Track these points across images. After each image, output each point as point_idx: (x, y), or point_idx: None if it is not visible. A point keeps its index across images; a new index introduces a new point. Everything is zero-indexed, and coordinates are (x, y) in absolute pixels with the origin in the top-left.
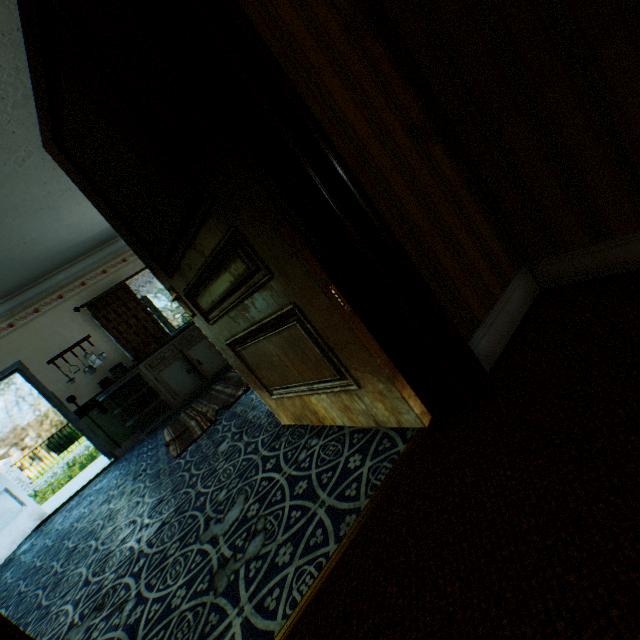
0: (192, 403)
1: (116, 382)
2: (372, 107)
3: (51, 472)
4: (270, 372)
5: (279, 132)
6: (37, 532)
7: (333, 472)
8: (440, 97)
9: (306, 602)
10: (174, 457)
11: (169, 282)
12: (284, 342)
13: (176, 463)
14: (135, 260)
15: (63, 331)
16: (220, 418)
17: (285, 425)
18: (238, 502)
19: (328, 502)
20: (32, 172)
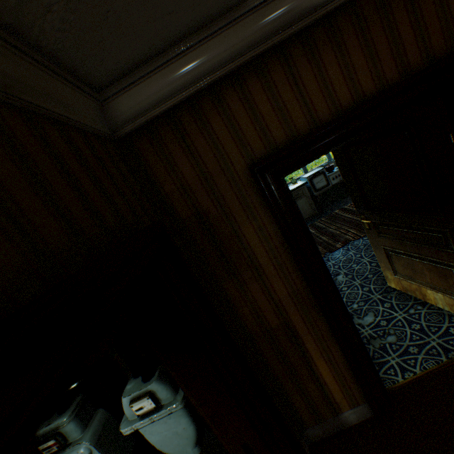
0: None
1: None
2: None
3: None
4: (405, 270)
5: None
6: None
7: (438, 329)
8: None
9: (432, 370)
10: None
11: (363, 212)
12: (433, 269)
13: None
14: None
15: None
16: (326, 256)
17: (390, 287)
18: (369, 315)
19: (437, 341)
20: None
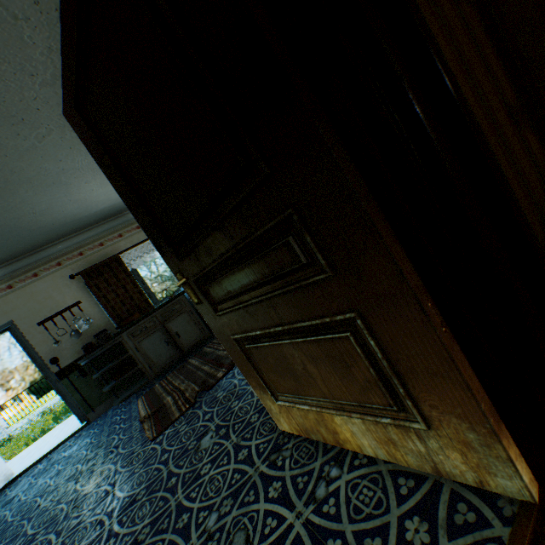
0: (167, 374)
1: (98, 348)
2: (473, 75)
3: (27, 419)
4: (284, 378)
5: (400, 76)
6: (0, 495)
7: (383, 541)
8: (538, 76)
9: None
10: (149, 439)
11: (177, 264)
12: (319, 352)
13: (151, 448)
14: (130, 236)
15: (56, 295)
16: (199, 400)
17: (284, 432)
18: (236, 544)
19: None
20: (50, 149)
